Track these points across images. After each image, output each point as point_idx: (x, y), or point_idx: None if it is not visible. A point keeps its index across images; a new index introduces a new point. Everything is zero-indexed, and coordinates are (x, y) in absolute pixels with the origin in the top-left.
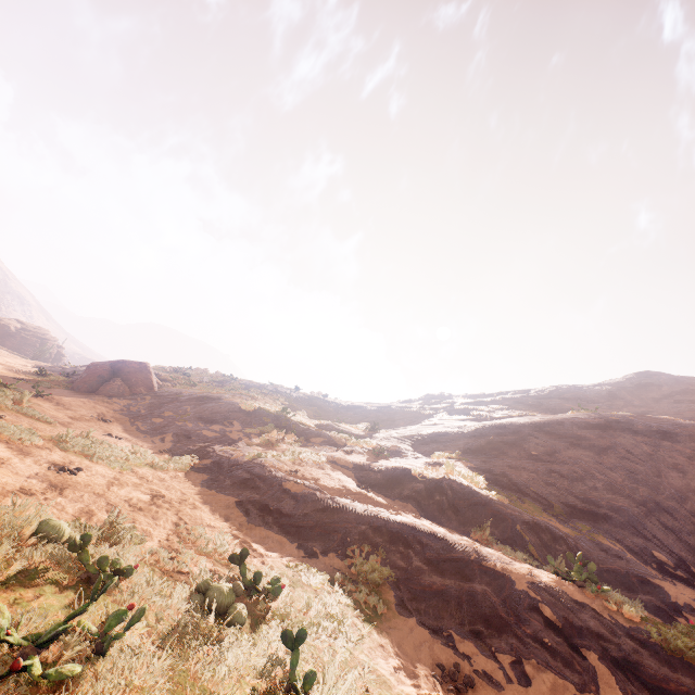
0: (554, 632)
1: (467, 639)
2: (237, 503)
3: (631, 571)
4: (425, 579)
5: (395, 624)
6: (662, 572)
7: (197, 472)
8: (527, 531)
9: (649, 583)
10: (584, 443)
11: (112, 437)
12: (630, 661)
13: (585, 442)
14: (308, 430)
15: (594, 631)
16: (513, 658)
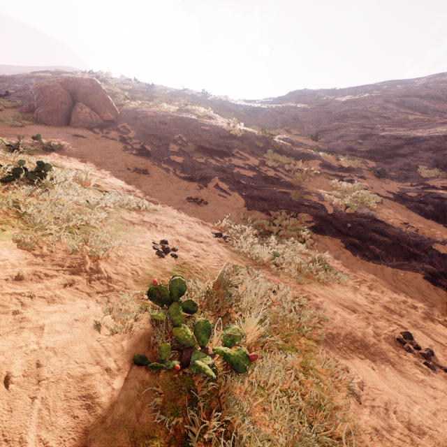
0: None
1: None
2: (427, 280)
3: None
4: None
5: None
6: None
7: (320, 236)
8: None
9: None
10: None
11: (196, 201)
12: None
13: None
14: (299, 152)
15: None
16: None
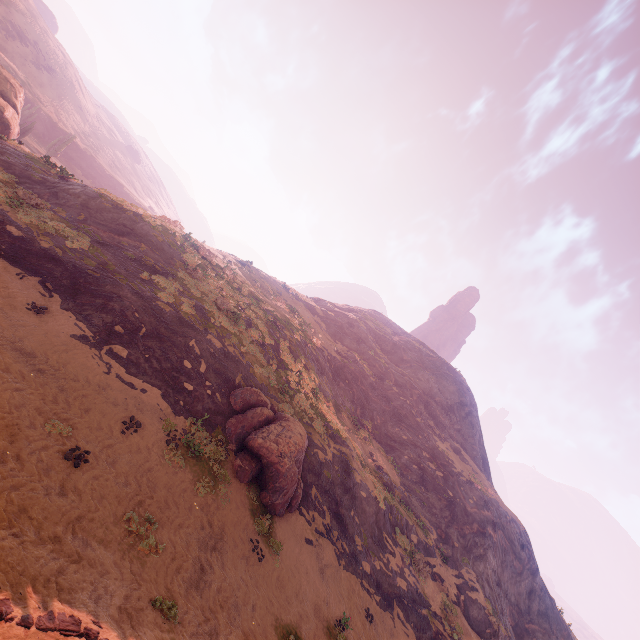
0: None
1: None
2: None
3: None
4: None
5: None
6: (513, 639)
7: None
8: None
9: None
10: (490, 539)
11: None
12: None
13: (490, 538)
14: (407, 524)
15: None
16: None
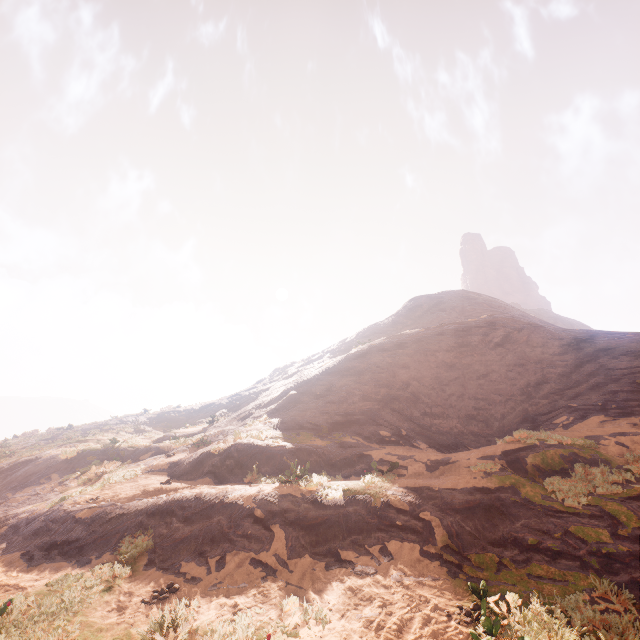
0: (258, 524)
1: (192, 561)
2: (22, 555)
3: (355, 453)
4: (178, 534)
5: (134, 580)
6: (382, 443)
7: None
8: (290, 458)
9: (363, 456)
10: (352, 371)
11: None
12: (300, 517)
13: (352, 370)
14: (138, 450)
15: (285, 509)
16: (220, 557)
